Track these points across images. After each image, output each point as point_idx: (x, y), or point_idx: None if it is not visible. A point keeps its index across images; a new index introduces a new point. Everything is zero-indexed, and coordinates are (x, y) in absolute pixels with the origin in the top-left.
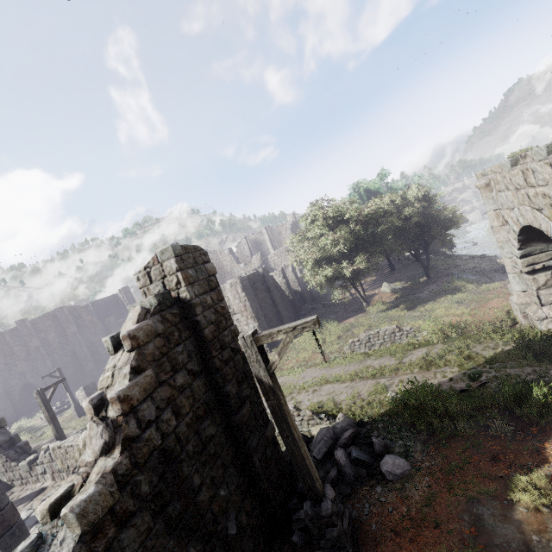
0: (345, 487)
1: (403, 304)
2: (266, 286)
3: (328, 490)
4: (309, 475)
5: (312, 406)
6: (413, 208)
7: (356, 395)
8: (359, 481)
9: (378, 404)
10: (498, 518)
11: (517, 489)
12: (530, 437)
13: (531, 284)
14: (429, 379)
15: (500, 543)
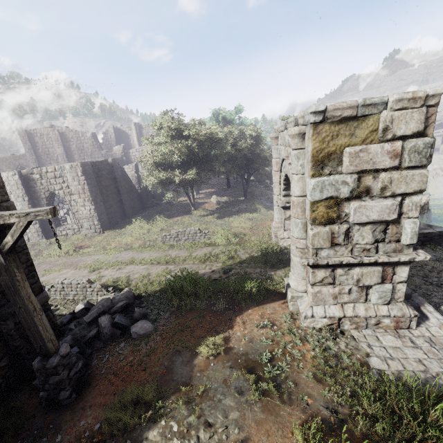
0: (99, 343)
1: (218, 213)
2: (113, 176)
3: (63, 348)
4: (40, 338)
5: (109, 281)
6: (245, 142)
7: (146, 275)
8: (112, 339)
9: (157, 283)
10: (184, 363)
11: (203, 345)
12: (232, 313)
13: (282, 215)
14: (200, 270)
15: (175, 379)
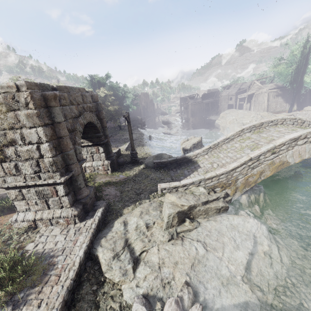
0: None
1: None
2: None
3: None
4: None
5: None
6: None
7: None
8: None
9: None
10: None
11: None
12: None
13: None
14: (0, 192)
15: None
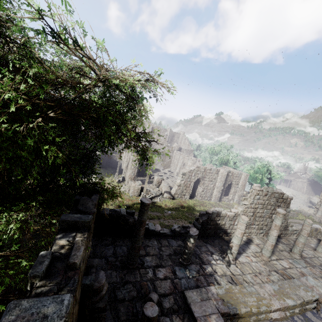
0: None
1: None
2: None
3: None
4: None
5: None
6: None
7: None
8: None
9: None
10: None
11: None
12: None
13: None
14: None
15: None
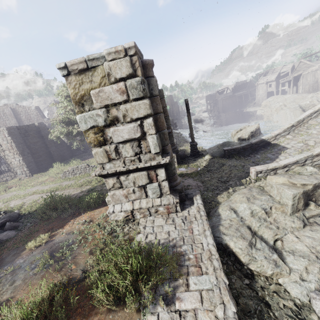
0: None
1: None
2: (40, 135)
3: None
4: None
5: (9, 207)
6: None
7: (35, 200)
8: None
9: (39, 205)
10: (15, 255)
11: (32, 241)
12: (71, 217)
13: None
14: (74, 192)
15: (1, 266)
